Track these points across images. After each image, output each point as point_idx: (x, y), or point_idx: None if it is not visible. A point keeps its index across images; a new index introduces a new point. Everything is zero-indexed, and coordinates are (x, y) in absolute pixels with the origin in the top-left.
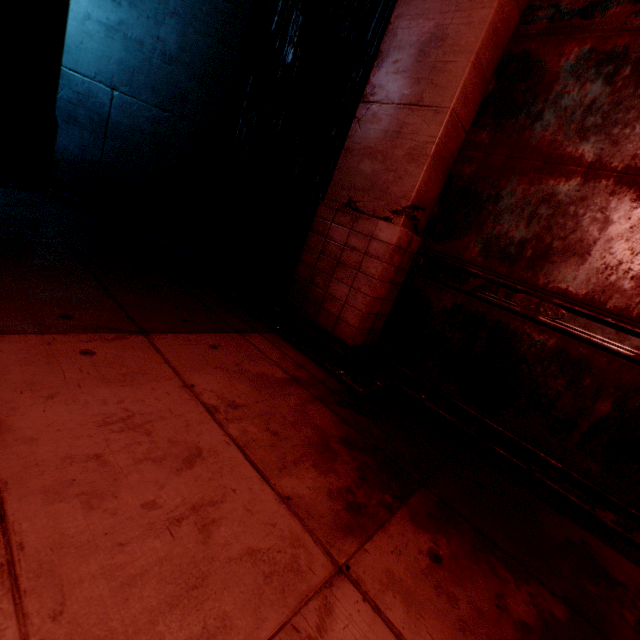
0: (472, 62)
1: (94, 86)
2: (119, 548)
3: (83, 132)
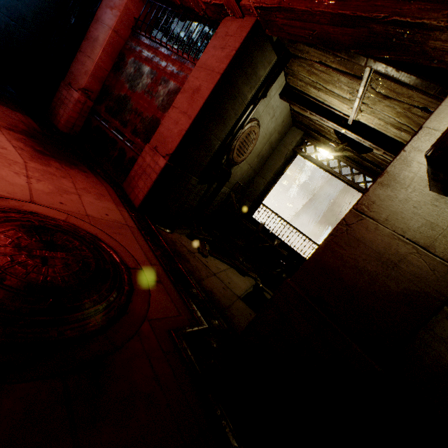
0: (102, 50)
1: None
2: None
3: None
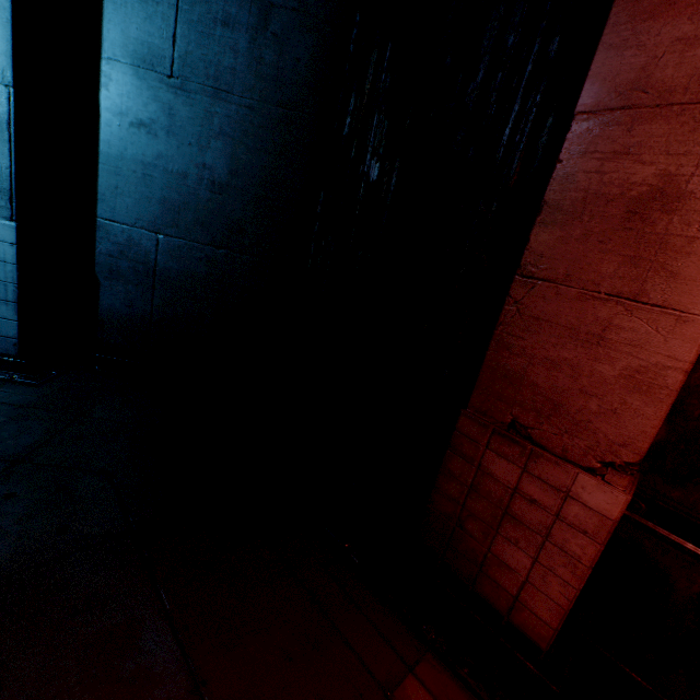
0: None
1: (135, 233)
2: None
3: (128, 286)
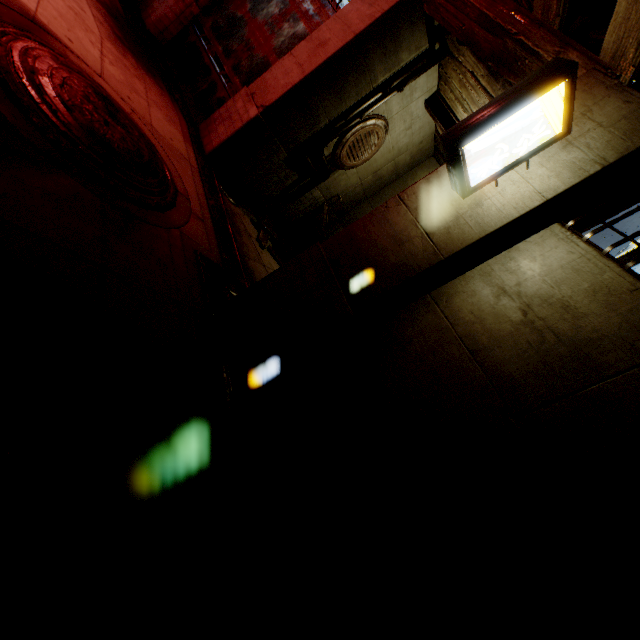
0: None
1: None
2: None
3: None
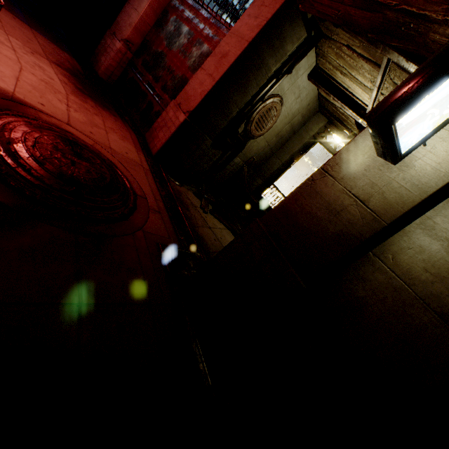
0: (148, 5)
1: None
2: (15, 32)
3: None
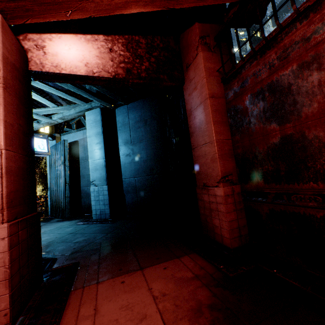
0: (212, 124)
1: (130, 179)
2: None
3: (131, 194)
